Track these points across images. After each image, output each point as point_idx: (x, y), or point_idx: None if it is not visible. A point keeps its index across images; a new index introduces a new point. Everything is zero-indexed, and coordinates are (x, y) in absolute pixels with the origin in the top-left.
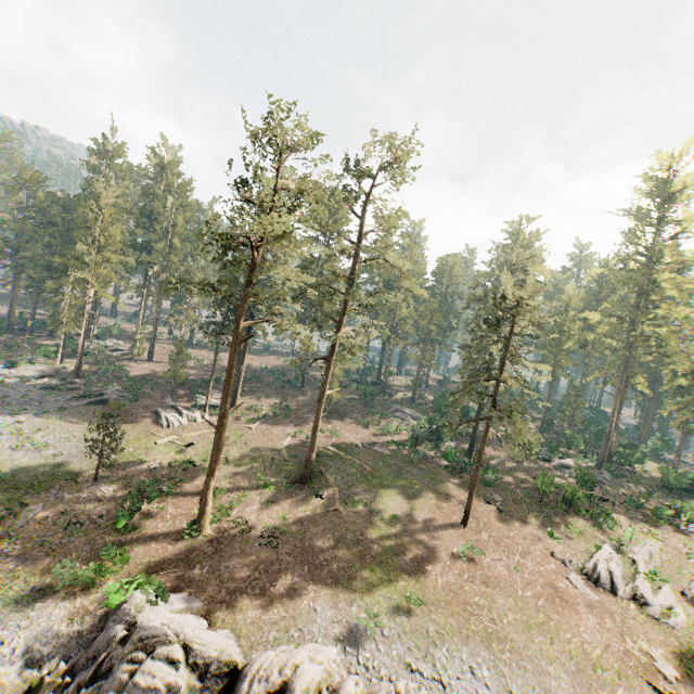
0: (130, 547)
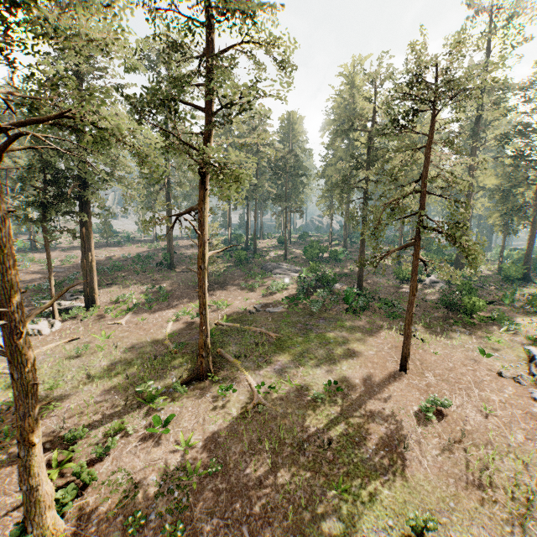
0: None
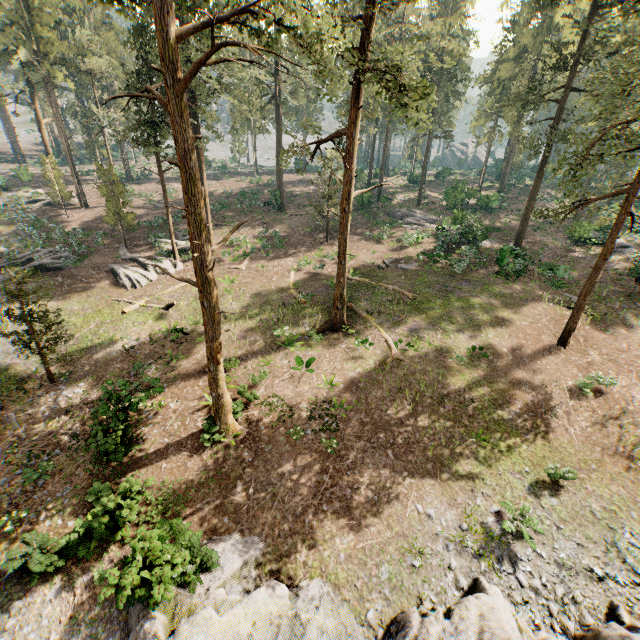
0: (130, 476)
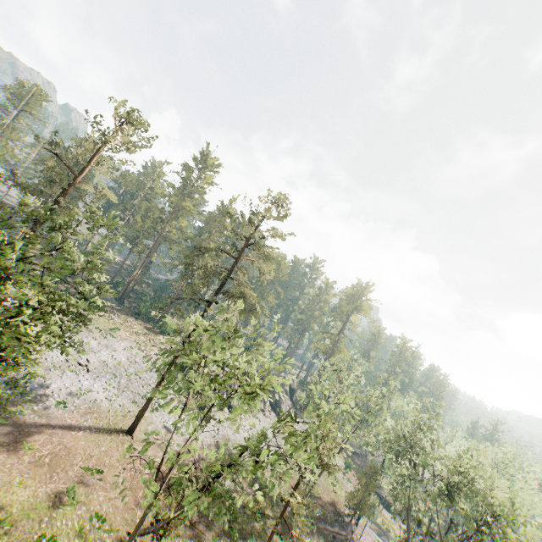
0: None
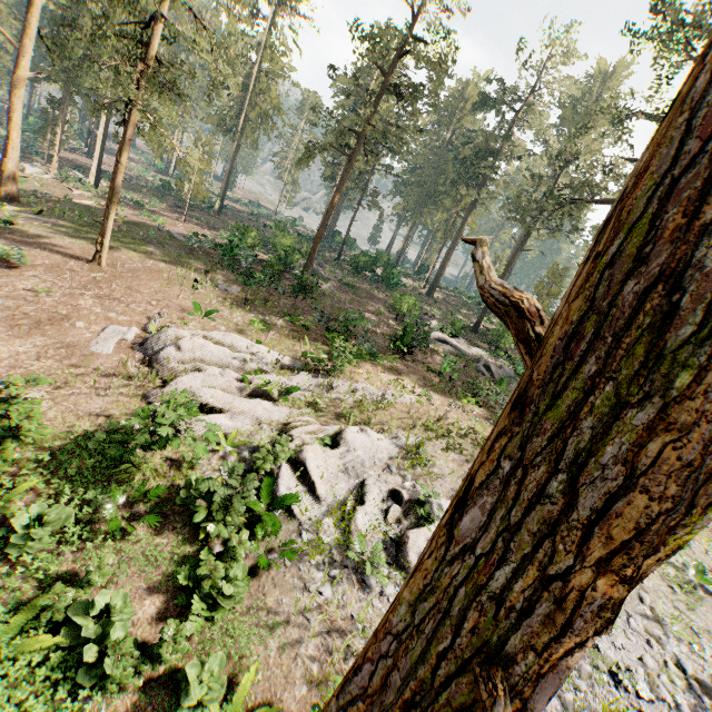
0: None
